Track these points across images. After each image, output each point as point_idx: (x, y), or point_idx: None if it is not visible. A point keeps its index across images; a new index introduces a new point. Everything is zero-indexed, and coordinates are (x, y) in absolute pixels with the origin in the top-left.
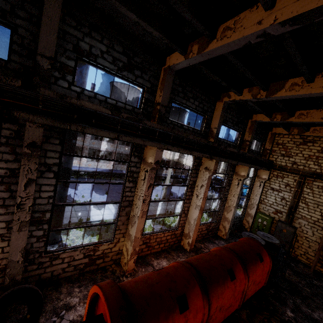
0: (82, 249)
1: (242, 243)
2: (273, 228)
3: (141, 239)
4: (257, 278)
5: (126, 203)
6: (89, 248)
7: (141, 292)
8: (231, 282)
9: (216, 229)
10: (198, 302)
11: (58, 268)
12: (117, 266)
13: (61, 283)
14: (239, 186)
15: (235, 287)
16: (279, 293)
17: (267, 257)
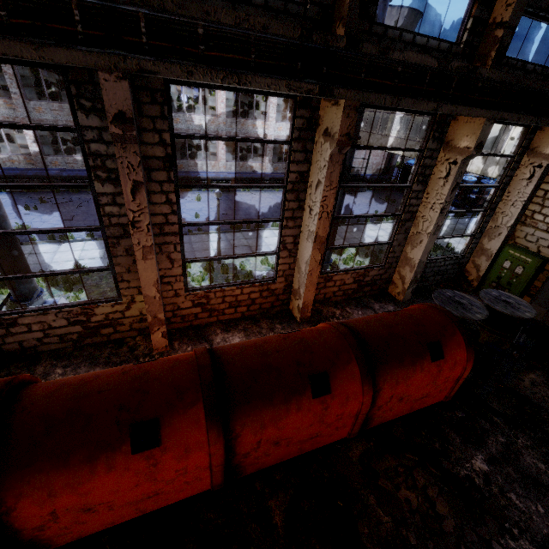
0: (58, 312)
1: (399, 317)
2: (540, 284)
3: (186, 299)
4: (411, 392)
5: (118, 230)
6: (71, 310)
7: (48, 409)
8: (312, 400)
9: (385, 281)
10: (192, 435)
11: (27, 338)
12: (146, 339)
13: (41, 358)
14: (450, 180)
15: (325, 409)
16: (477, 420)
17: (460, 351)
